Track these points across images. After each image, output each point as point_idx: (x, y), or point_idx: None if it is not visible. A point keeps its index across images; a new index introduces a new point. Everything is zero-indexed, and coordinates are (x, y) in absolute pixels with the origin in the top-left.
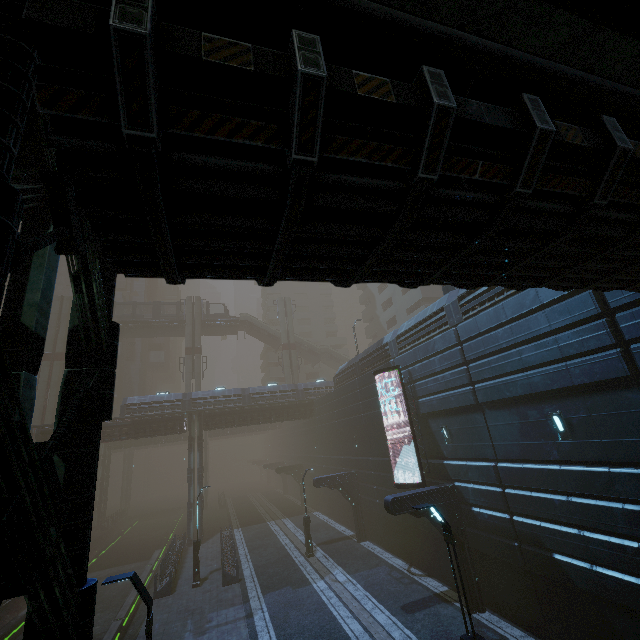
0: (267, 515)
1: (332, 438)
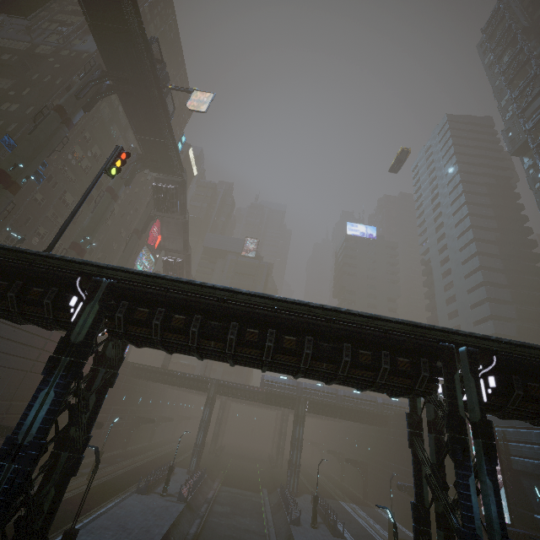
0: (335, 495)
1: (406, 453)
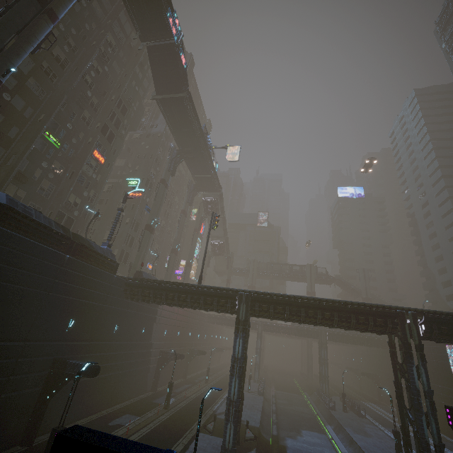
0: (357, 397)
1: None
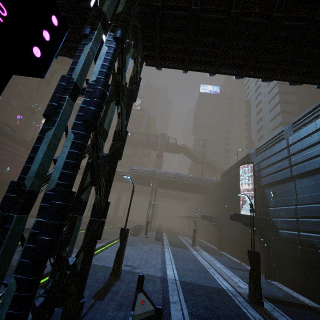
0: (178, 234)
1: (215, 204)
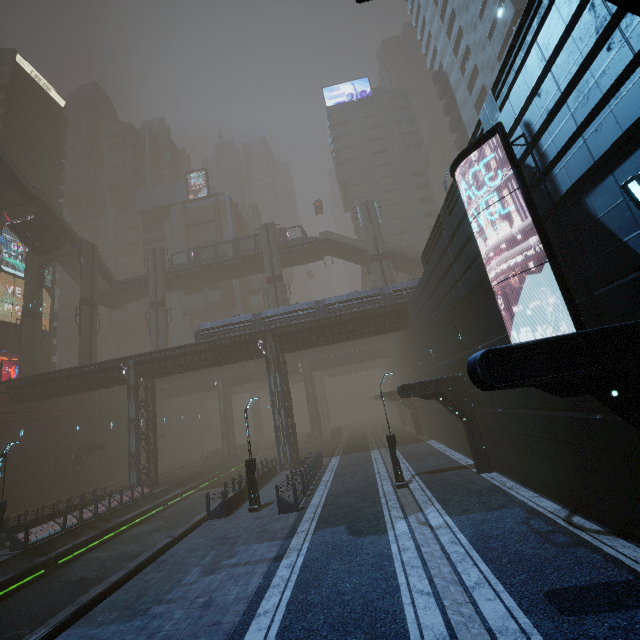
0: (374, 444)
1: (432, 342)
